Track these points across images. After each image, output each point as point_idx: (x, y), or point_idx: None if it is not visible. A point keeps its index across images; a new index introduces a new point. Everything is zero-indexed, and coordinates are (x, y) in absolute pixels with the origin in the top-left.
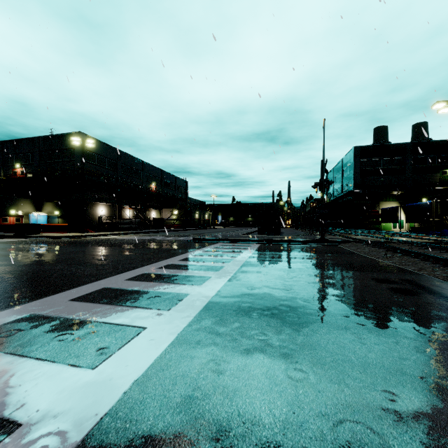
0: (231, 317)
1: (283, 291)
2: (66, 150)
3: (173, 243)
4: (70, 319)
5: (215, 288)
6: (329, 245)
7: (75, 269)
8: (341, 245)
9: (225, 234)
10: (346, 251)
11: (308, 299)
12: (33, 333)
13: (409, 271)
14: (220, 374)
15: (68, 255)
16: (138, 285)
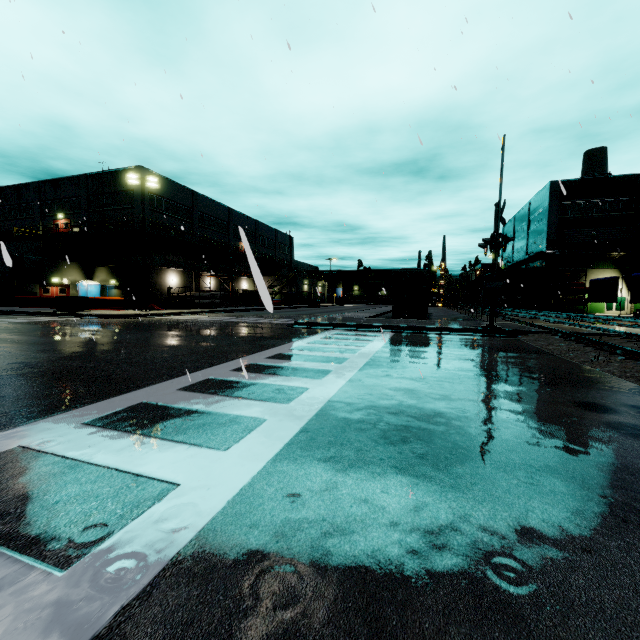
0: (324, 470)
1: (420, 421)
2: (123, 193)
3: (266, 329)
4: (69, 460)
5: (309, 411)
6: (502, 337)
7: (113, 369)
8: (521, 337)
9: (344, 315)
10: (530, 349)
11: (460, 438)
12: (2, 485)
13: (638, 390)
14: (277, 606)
15: (113, 344)
16: (193, 401)
